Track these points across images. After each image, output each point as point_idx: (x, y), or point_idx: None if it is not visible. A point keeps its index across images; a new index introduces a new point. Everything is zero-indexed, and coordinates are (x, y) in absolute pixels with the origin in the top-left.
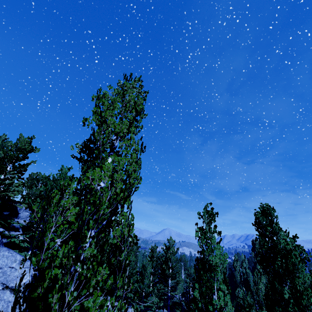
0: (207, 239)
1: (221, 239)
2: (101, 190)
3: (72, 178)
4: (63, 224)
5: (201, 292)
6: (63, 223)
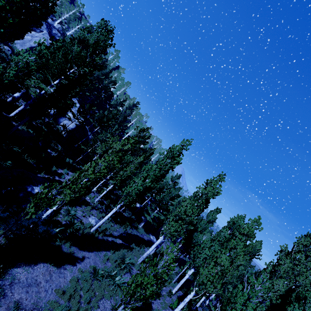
0: None
1: None
2: None
3: None
4: None
5: None
6: None
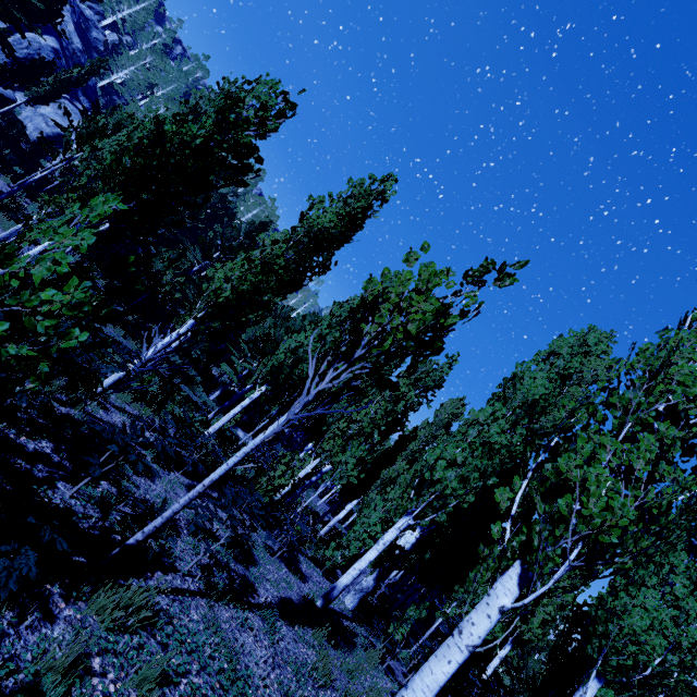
0: None
1: None
2: None
3: None
4: None
5: None
6: None
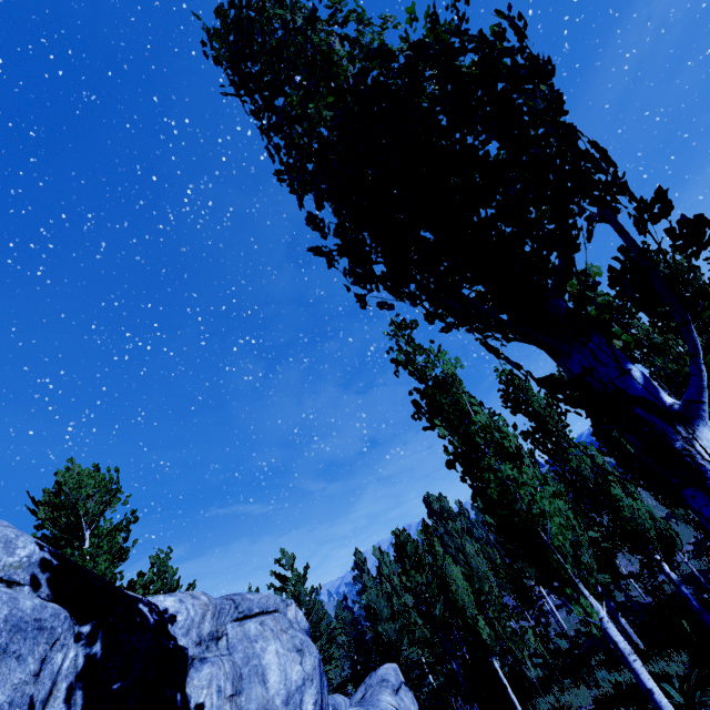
0: (421, 353)
1: (439, 346)
2: (380, 18)
3: (286, 41)
4: (307, 99)
5: (449, 428)
6: (306, 97)
